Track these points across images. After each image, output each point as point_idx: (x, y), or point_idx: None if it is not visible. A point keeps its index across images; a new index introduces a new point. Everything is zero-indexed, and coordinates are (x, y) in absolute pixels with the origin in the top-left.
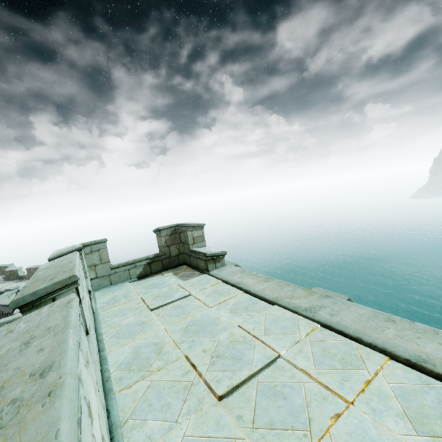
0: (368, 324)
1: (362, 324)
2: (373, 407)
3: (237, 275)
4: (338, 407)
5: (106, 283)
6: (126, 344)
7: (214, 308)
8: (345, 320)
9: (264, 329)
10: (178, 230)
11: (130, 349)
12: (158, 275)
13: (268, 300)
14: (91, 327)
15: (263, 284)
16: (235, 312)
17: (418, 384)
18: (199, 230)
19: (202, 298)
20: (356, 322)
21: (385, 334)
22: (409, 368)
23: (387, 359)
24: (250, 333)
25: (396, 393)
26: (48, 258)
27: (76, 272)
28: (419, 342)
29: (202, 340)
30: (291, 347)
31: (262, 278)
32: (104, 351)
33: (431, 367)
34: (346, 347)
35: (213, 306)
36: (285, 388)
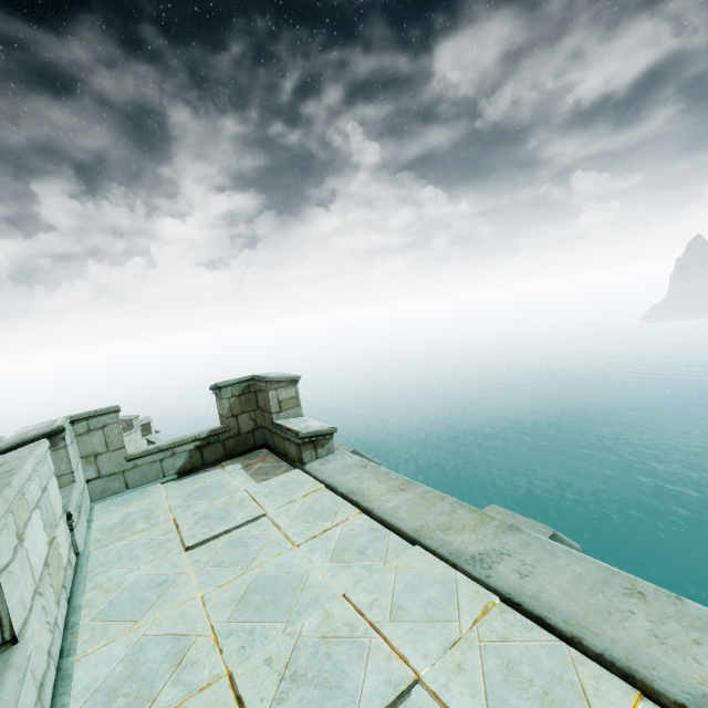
0: (593, 603)
1: (582, 600)
2: None
3: (353, 475)
4: None
5: (116, 486)
6: (119, 636)
7: (303, 548)
8: (548, 588)
9: (392, 605)
10: (254, 386)
11: (124, 649)
12: (215, 468)
13: (403, 532)
14: (32, 619)
15: (397, 497)
16: (341, 559)
17: None
18: (290, 387)
19: (285, 522)
20: (569, 596)
21: (629, 630)
22: None
23: (636, 698)
24: (363, 616)
25: None
26: None
27: None
28: (700, 656)
29: (269, 631)
30: (442, 656)
31: (396, 482)
32: (72, 654)
33: None
34: (551, 659)
35: (301, 543)
36: None
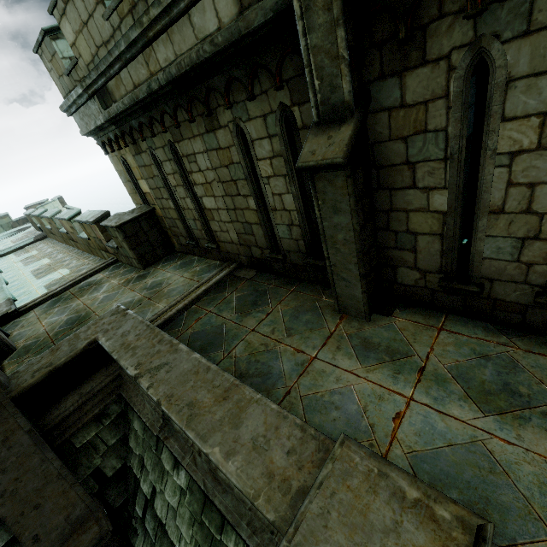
0: None
1: None
2: None
3: None
4: None
5: None
6: None
7: None
8: None
9: None
10: None
11: None
12: None
13: None
14: None
15: None
16: None
17: None
18: None
19: None
20: None
21: None
22: None
23: None
24: None
25: None
26: (42, 28)
27: None
28: None
29: None
30: None
31: None
32: None
33: None
34: None
35: None
36: None
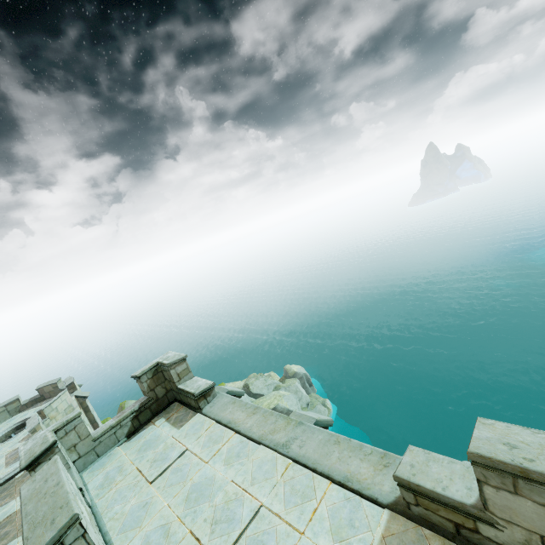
0: (323, 451)
1: (319, 452)
2: (315, 531)
3: (229, 410)
4: (295, 540)
5: (92, 458)
6: (135, 536)
7: (210, 462)
8: (309, 450)
9: (251, 478)
10: (160, 368)
11: (140, 540)
12: (149, 425)
13: (255, 440)
14: (100, 543)
15: (251, 419)
16: (229, 463)
17: (343, 500)
18: (182, 363)
19: (198, 451)
20: (315, 451)
21: (331, 459)
22: (341, 487)
23: (329, 484)
24: (240, 487)
25: (329, 513)
26: (21, 468)
27: (74, 508)
28: (349, 462)
29: (203, 508)
30: (270, 493)
31: (250, 410)
32: None
33: (350, 485)
34: (307, 479)
35: (209, 460)
36: (264, 535)
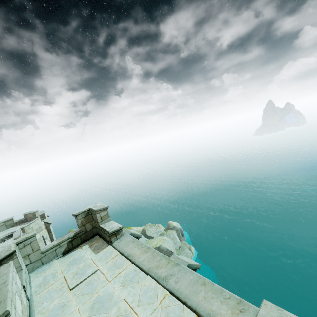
0: (192, 289)
1: (190, 289)
2: None
3: (130, 246)
4: None
5: (38, 265)
6: None
7: (112, 282)
8: (182, 286)
9: (138, 300)
10: (90, 212)
11: None
12: (78, 248)
13: (144, 271)
14: None
15: (144, 255)
16: (124, 285)
17: None
18: (104, 211)
19: (105, 272)
20: (186, 288)
21: (198, 297)
22: None
23: None
24: (130, 306)
25: None
26: None
27: (8, 305)
28: (212, 302)
29: None
30: (151, 315)
31: (144, 248)
32: None
33: None
34: (178, 309)
35: (111, 280)
36: None
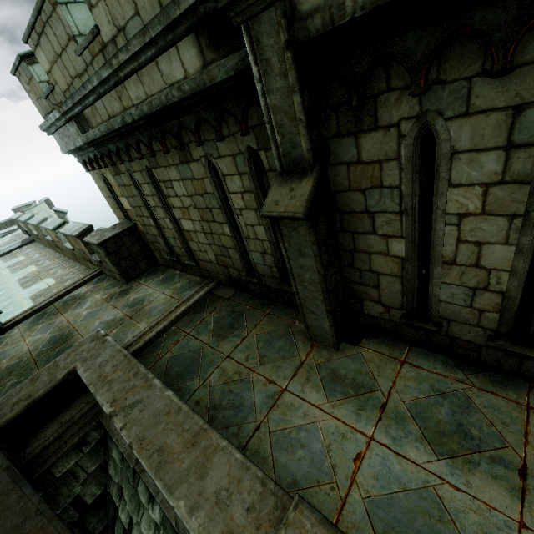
0: None
1: None
2: None
3: None
4: None
5: None
6: None
7: None
8: None
9: None
10: None
11: None
12: None
13: None
14: None
15: None
16: None
17: None
18: None
19: None
20: None
21: None
22: None
23: None
24: None
25: None
26: (18, 54)
27: None
28: None
29: None
30: None
31: None
32: None
33: None
34: None
35: None
36: None
